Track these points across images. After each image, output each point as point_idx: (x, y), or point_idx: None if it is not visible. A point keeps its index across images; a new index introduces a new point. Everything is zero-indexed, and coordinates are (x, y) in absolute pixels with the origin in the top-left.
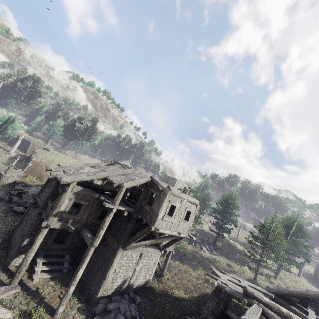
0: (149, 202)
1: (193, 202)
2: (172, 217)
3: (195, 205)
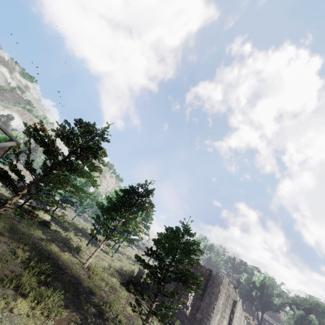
0: None
1: None
2: None
3: None
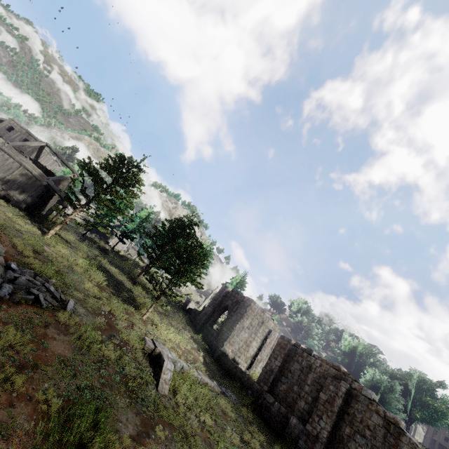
0: (8, 129)
1: (33, 136)
2: (10, 132)
3: (36, 140)
